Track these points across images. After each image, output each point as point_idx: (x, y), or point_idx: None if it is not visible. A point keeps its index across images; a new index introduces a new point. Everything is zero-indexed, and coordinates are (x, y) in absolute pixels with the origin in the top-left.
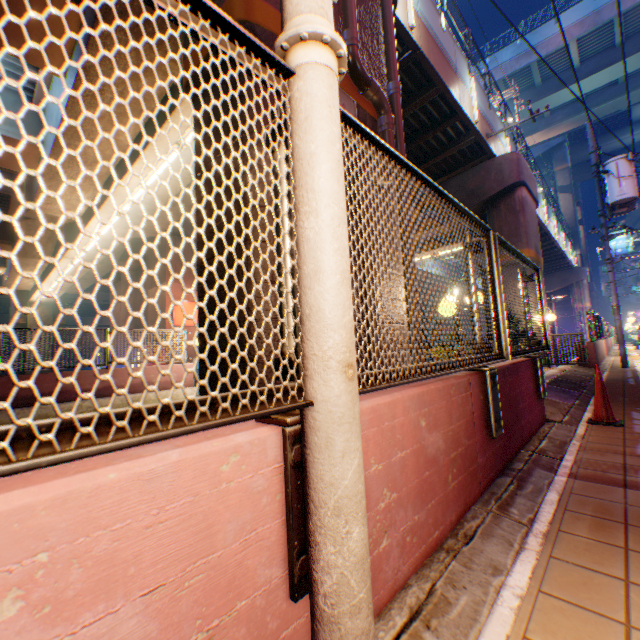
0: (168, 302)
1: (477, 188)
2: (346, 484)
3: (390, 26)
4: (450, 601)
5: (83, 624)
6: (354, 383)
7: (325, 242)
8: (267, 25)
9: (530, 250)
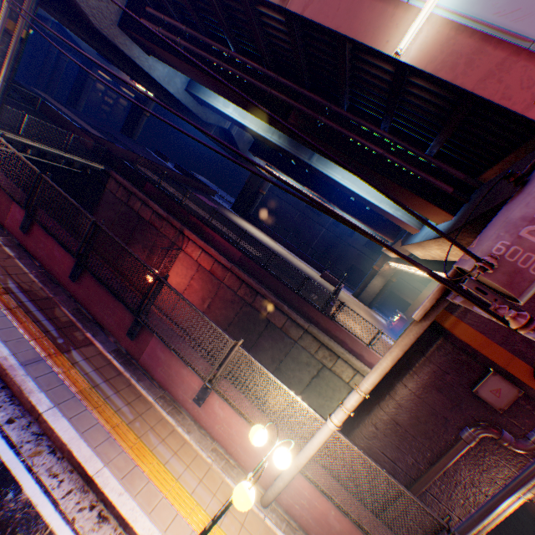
0: None
1: None
2: (284, 476)
3: None
4: (295, 533)
5: (260, 448)
6: (296, 469)
7: (307, 448)
8: (459, 335)
9: None
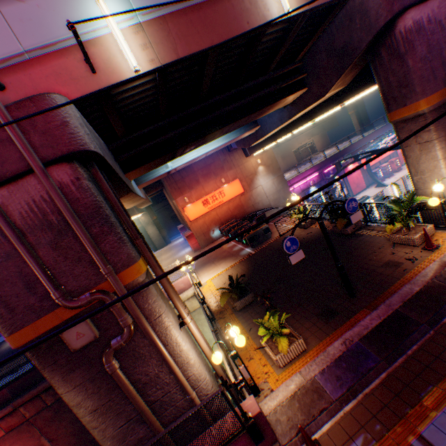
0: (181, 210)
1: (345, 44)
2: None
3: (77, 233)
4: None
5: None
6: None
7: None
8: (21, 342)
9: (431, 96)
